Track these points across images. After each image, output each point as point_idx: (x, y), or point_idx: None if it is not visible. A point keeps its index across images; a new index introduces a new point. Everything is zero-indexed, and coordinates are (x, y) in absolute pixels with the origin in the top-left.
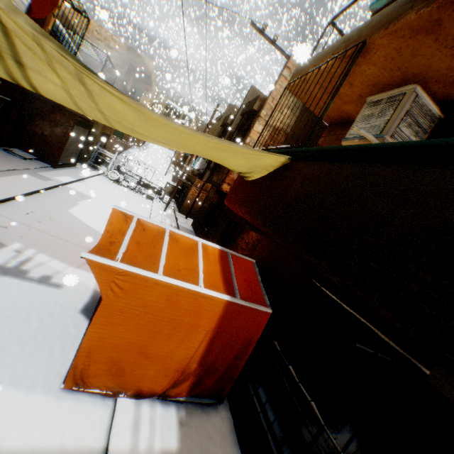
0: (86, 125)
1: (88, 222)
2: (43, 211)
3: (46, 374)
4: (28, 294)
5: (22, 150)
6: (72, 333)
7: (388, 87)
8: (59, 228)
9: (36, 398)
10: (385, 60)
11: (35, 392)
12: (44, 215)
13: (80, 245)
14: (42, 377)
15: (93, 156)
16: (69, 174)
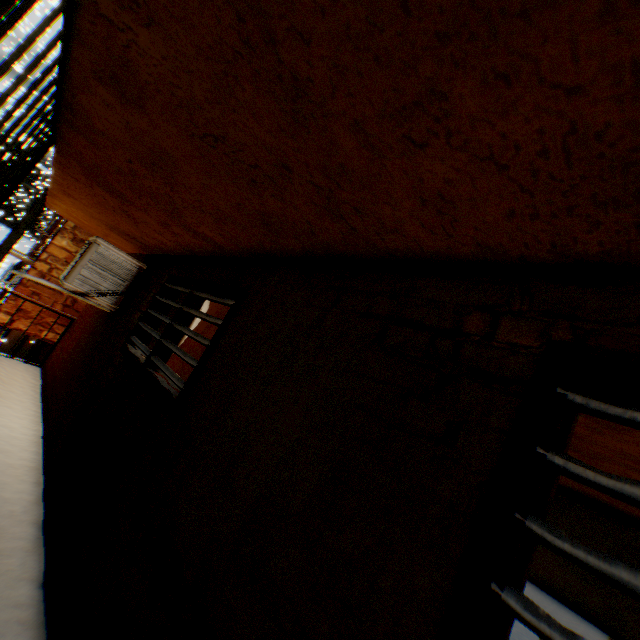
0: None
1: None
2: None
3: None
4: None
5: None
6: None
7: (111, 231)
8: None
9: None
10: (79, 208)
11: None
12: None
13: None
14: None
15: None
16: None
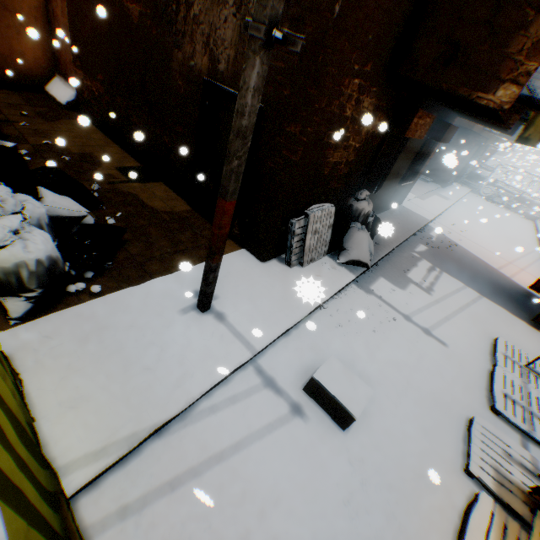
0: (479, 143)
1: (487, 236)
2: (457, 224)
3: (515, 312)
4: (484, 273)
5: (421, 175)
6: (518, 301)
7: None
8: (473, 237)
9: (517, 319)
10: None
11: (515, 316)
12: (459, 227)
13: (492, 252)
14: (514, 312)
15: (467, 172)
16: (453, 193)
